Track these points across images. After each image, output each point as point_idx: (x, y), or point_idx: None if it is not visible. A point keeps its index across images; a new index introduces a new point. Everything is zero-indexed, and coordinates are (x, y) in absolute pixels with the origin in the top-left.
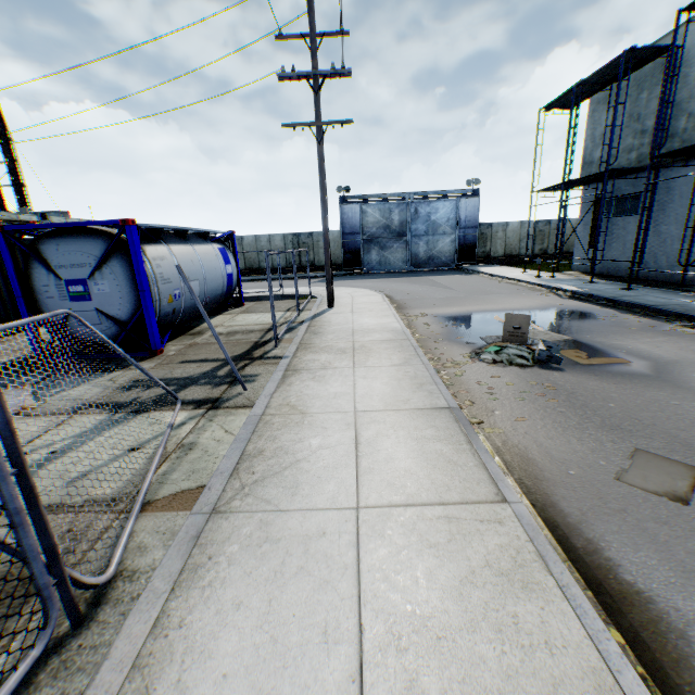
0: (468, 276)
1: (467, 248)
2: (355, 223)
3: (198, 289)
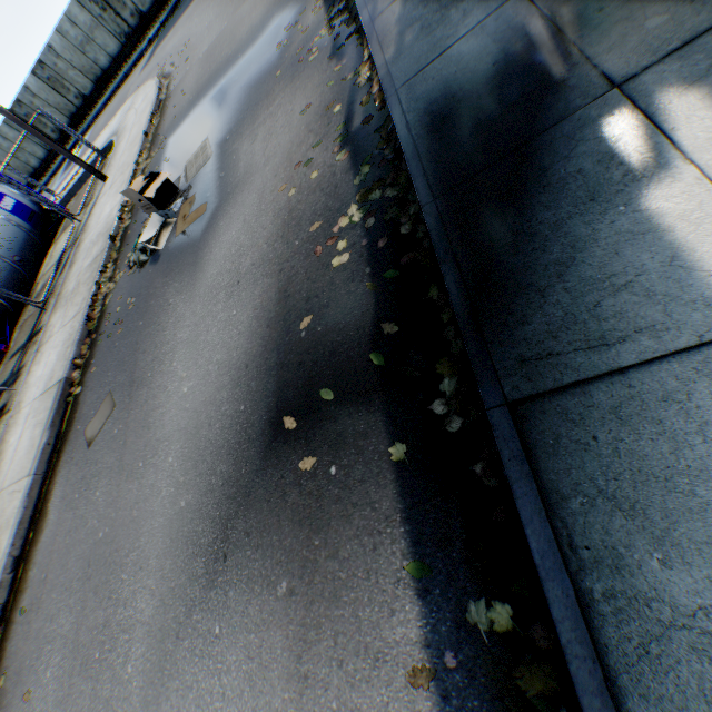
0: None
1: None
2: None
3: None
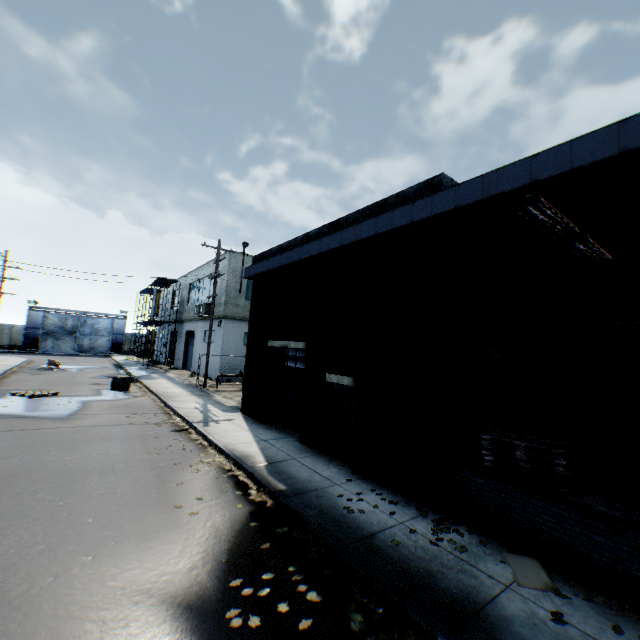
0: (102, 358)
1: (118, 345)
2: (39, 322)
3: None
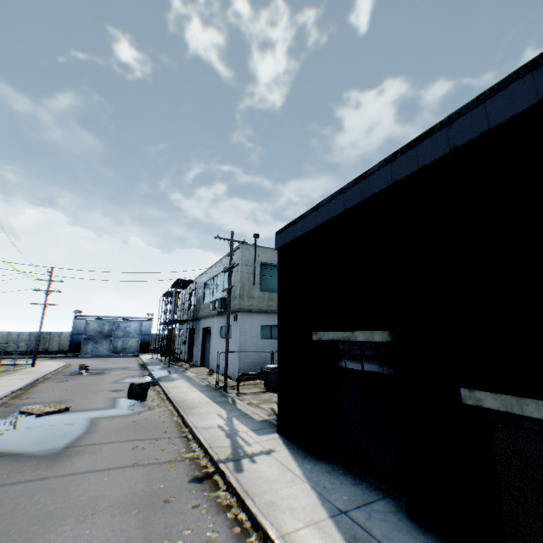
0: (131, 358)
1: (145, 344)
2: (82, 328)
3: None
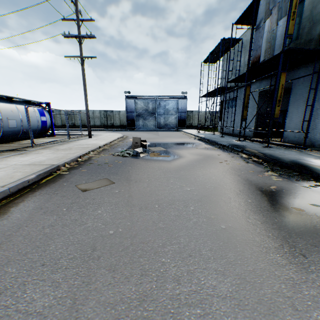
0: (175, 132)
1: (182, 121)
2: (132, 107)
3: (15, 124)
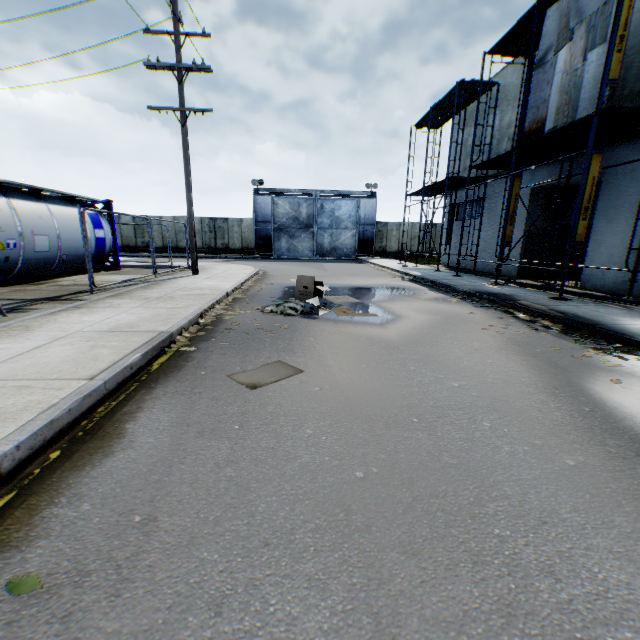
0: (356, 264)
1: (366, 242)
2: (267, 212)
3: (48, 244)
